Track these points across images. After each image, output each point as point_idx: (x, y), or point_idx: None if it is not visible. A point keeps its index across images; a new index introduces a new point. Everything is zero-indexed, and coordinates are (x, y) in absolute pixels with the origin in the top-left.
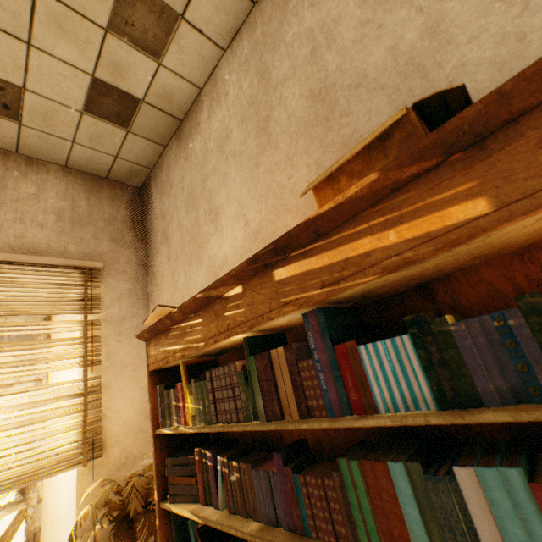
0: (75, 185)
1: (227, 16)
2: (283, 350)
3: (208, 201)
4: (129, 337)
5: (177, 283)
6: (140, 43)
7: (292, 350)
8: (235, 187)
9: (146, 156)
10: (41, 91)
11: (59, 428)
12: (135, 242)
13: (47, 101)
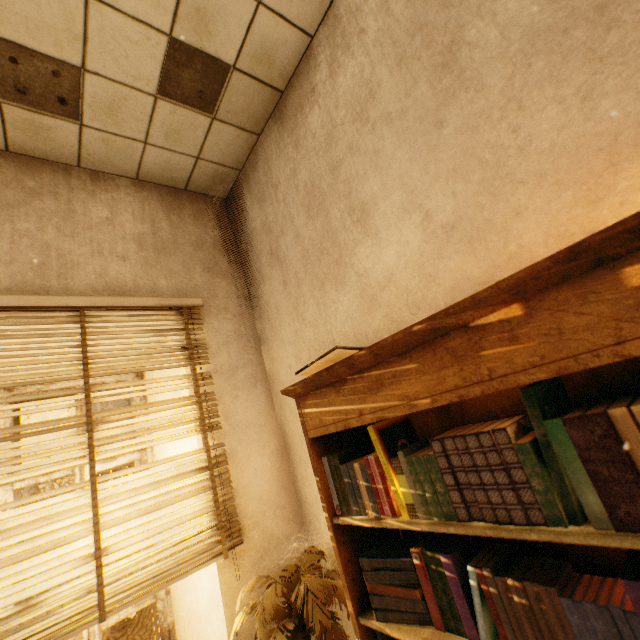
0: (151, 202)
1: None
2: None
3: (346, 197)
4: (246, 390)
5: (303, 316)
6: None
7: None
8: (397, 167)
9: (233, 152)
10: (105, 71)
11: (189, 513)
12: (232, 269)
13: (111, 85)
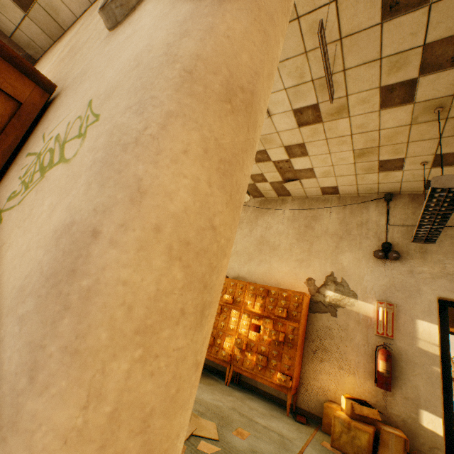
0: None
1: None
2: None
3: None
4: None
5: None
6: None
7: None
8: None
9: (40, 40)
10: None
11: None
12: None
13: None
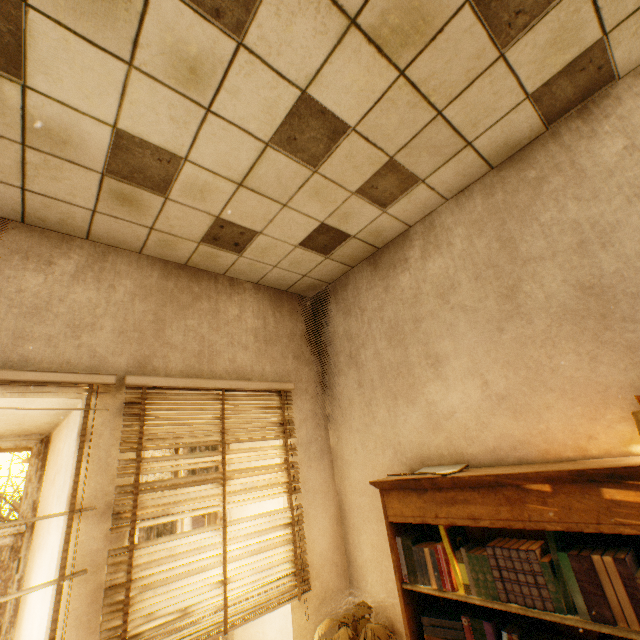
0: (264, 301)
1: (462, 178)
2: (611, 560)
3: (424, 344)
4: (316, 461)
5: (374, 415)
6: (374, 199)
7: (626, 564)
8: (467, 342)
9: (330, 274)
10: (273, 234)
11: (278, 559)
12: (312, 357)
13: (272, 240)
